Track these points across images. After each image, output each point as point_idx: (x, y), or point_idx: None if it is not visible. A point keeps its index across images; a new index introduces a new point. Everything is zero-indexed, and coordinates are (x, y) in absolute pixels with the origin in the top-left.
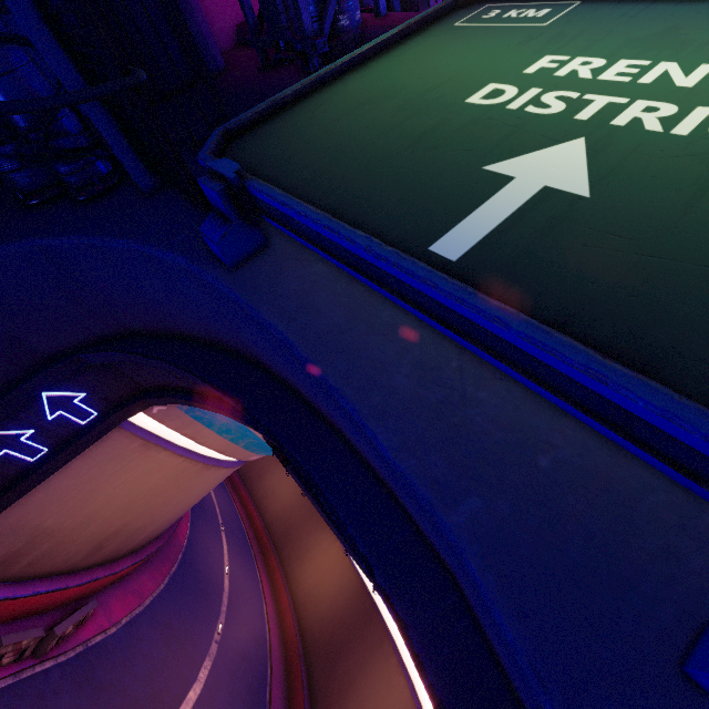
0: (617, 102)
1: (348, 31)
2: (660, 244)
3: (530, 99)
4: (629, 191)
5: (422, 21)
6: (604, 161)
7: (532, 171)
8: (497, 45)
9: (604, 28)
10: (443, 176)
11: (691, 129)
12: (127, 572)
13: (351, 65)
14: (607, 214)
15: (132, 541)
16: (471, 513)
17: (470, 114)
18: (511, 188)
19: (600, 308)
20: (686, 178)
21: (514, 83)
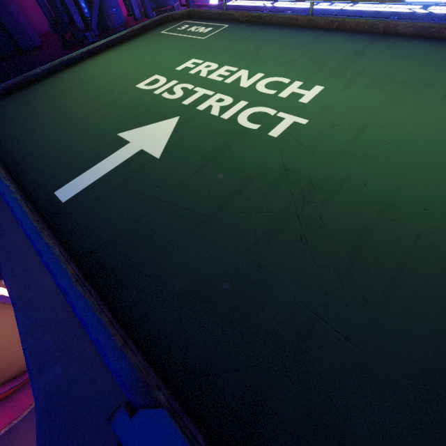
0: (208, 94)
1: (114, 28)
2: (174, 193)
3: (168, 87)
4: (180, 155)
5: (143, 28)
6: (179, 133)
7: (141, 138)
8: (174, 49)
9: (229, 44)
10: (93, 139)
11: (231, 115)
12: (7, 394)
13: (90, 54)
14: (160, 171)
15: (6, 373)
16: (52, 378)
17: (133, 95)
18: (123, 150)
19: (120, 238)
20: (210, 148)
21: (167, 76)
